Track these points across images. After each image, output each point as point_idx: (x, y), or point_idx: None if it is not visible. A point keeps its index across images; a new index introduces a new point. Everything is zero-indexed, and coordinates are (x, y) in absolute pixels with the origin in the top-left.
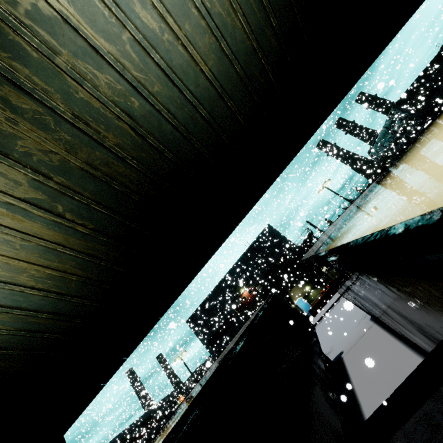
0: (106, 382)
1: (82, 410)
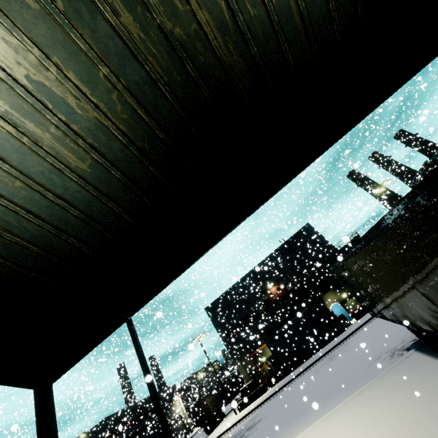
0: (273, 194)
1: (235, 224)
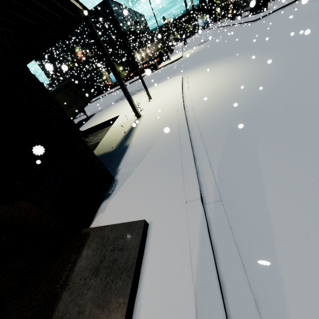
0: None
1: None
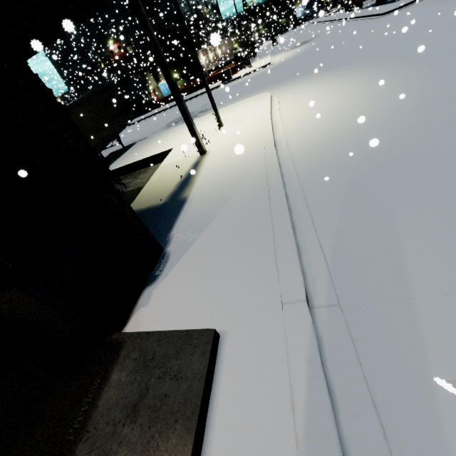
0: None
1: None
